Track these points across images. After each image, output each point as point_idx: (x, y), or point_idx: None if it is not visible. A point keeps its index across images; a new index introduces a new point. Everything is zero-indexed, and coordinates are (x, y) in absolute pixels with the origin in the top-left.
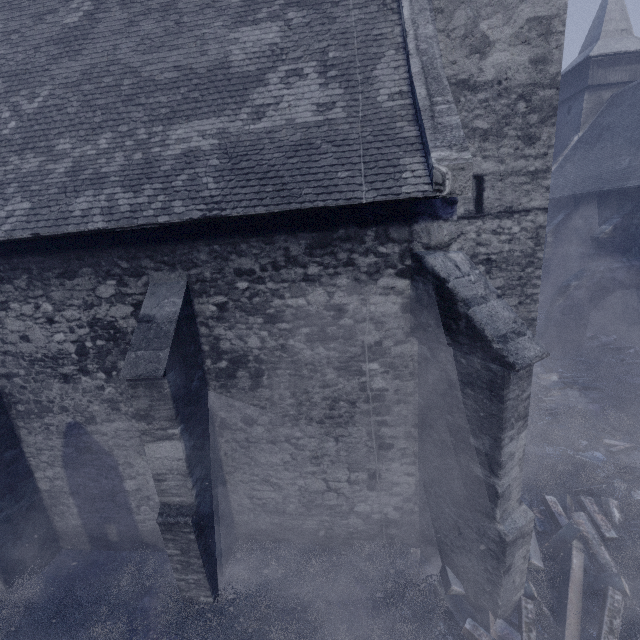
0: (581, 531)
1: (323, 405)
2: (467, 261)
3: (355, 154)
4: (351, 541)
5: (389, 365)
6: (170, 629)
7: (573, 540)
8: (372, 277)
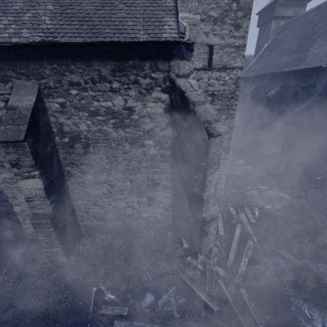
0: (241, 220)
1: (124, 163)
2: (197, 84)
3: (138, 12)
4: (140, 231)
5: (158, 142)
6: (43, 275)
7: (237, 224)
8: (148, 91)
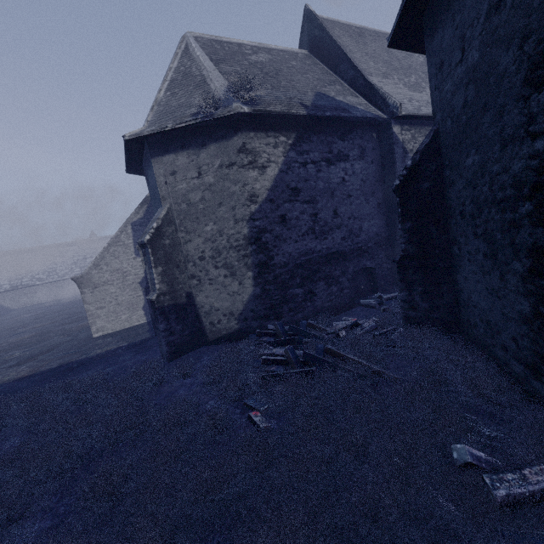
0: None
1: None
2: None
3: None
4: None
5: None
6: None
7: None
8: None
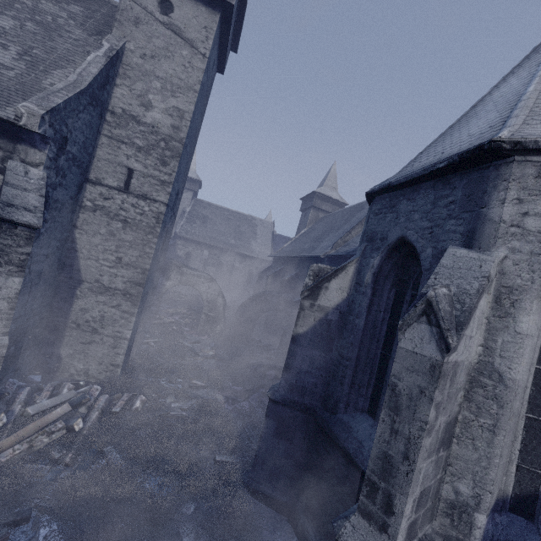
0: (87, 398)
1: None
2: (42, 176)
3: None
4: None
5: None
6: None
7: (77, 404)
8: None
